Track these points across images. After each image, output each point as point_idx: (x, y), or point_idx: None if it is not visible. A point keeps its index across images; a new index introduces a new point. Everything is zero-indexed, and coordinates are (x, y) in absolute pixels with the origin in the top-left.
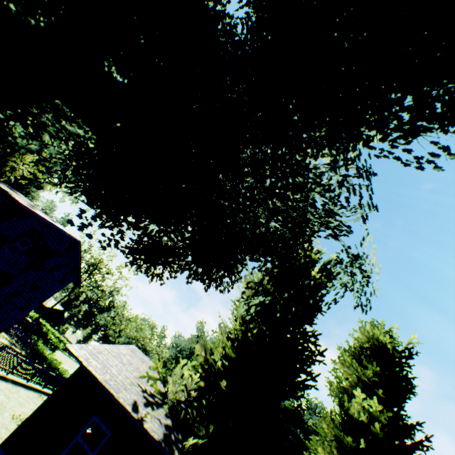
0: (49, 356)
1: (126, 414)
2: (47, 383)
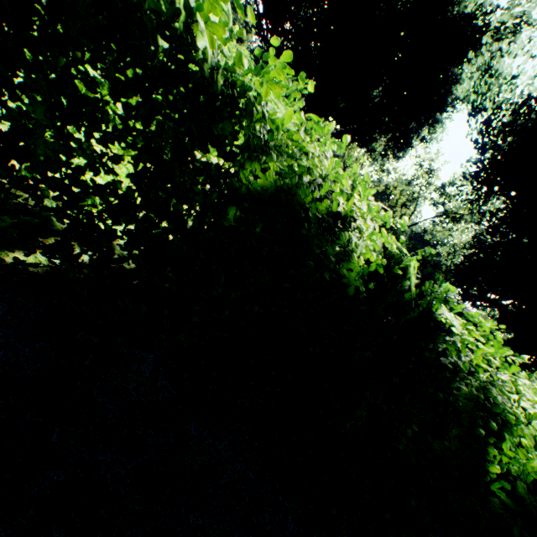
0: None
1: None
2: None
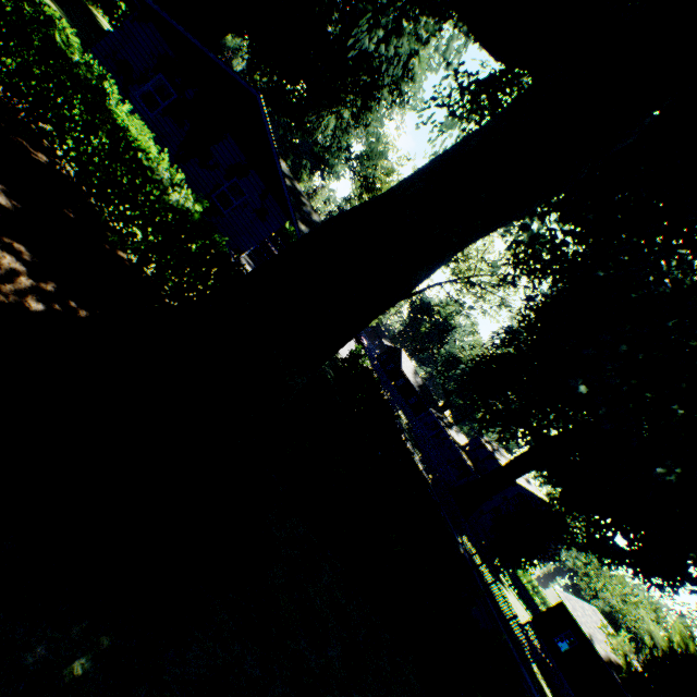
0: (525, 584)
1: (585, 639)
2: (528, 606)
